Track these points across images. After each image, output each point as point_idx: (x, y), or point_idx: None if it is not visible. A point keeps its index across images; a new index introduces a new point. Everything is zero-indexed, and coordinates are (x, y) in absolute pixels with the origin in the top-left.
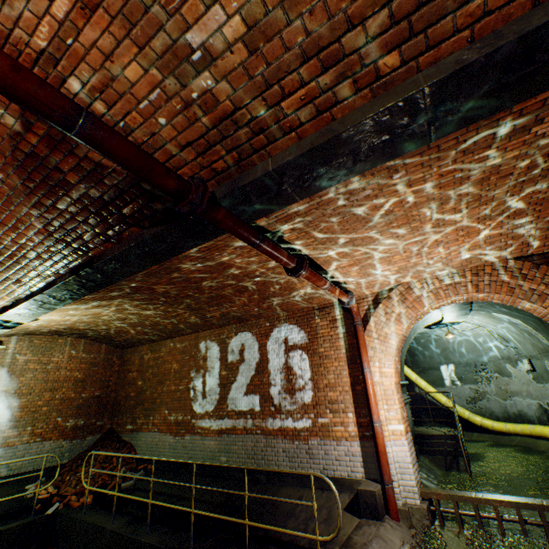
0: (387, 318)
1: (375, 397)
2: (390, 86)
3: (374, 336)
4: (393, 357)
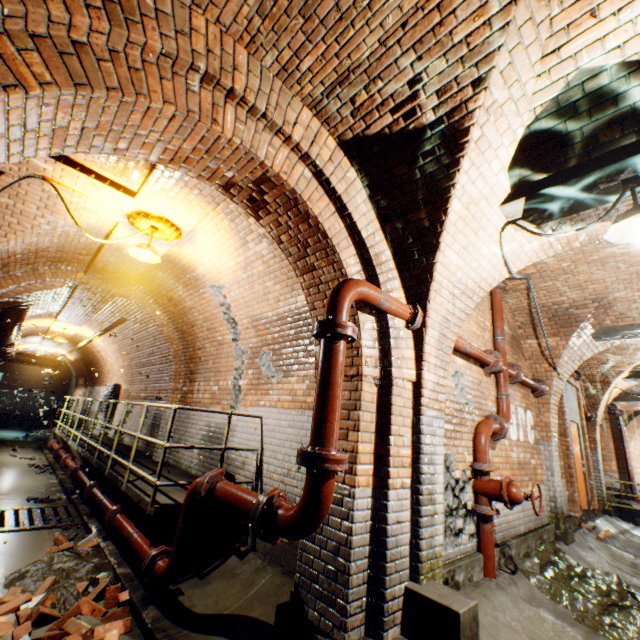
0: (638, 424)
1: (629, 457)
2: None
3: (630, 431)
4: (639, 441)
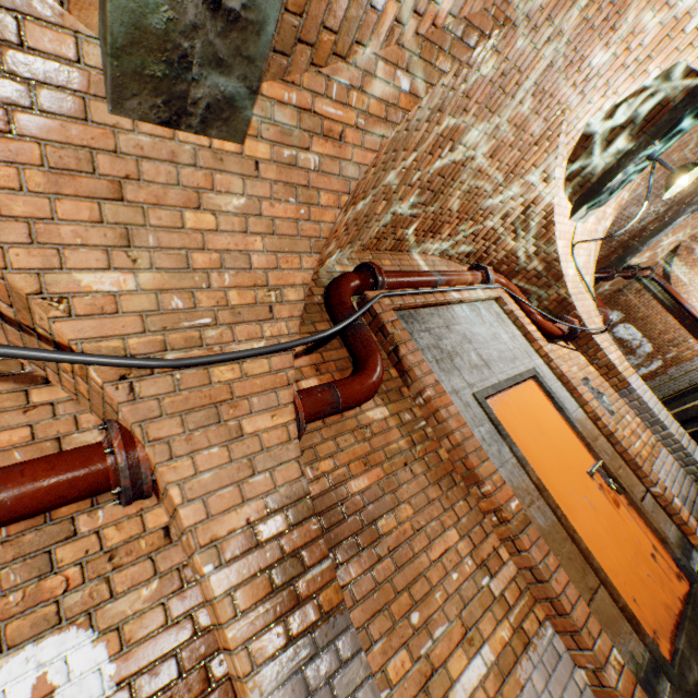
0: (683, 269)
1: None
2: (688, 202)
3: (680, 285)
4: None
